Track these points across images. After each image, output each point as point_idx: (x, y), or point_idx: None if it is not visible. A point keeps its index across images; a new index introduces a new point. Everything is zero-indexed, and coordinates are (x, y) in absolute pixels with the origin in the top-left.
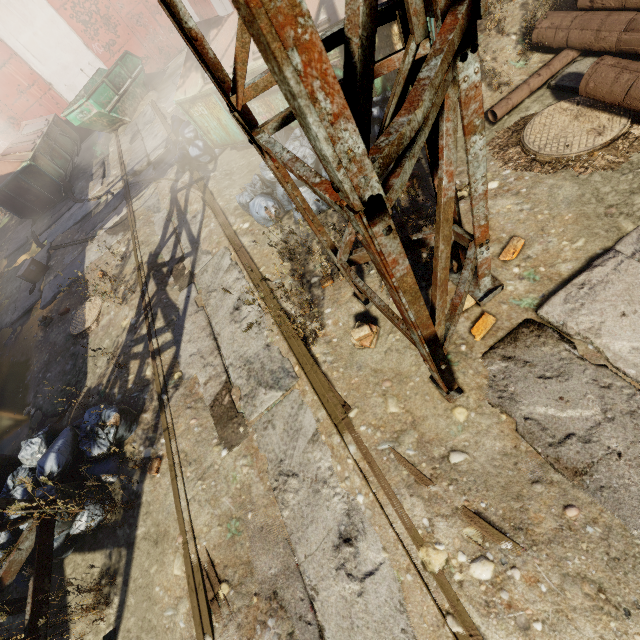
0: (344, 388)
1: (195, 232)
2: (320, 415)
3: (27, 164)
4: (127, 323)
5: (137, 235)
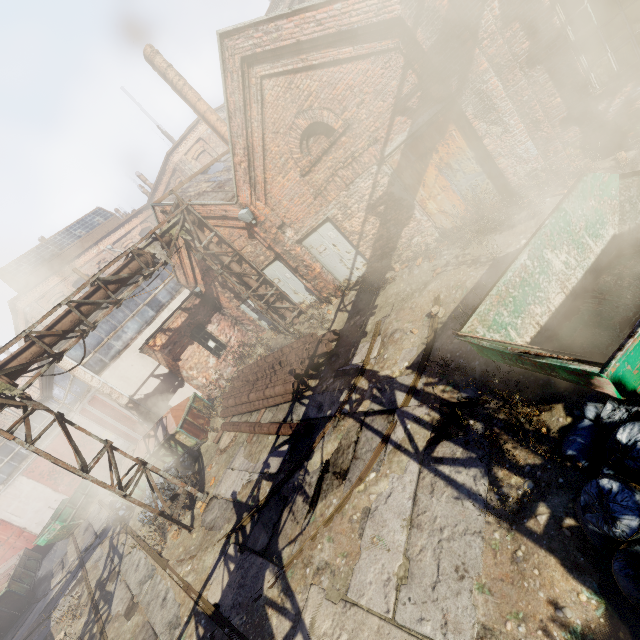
0: (168, 556)
1: (122, 551)
2: (162, 572)
3: (3, 592)
4: (82, 625)
5: (89, 578)
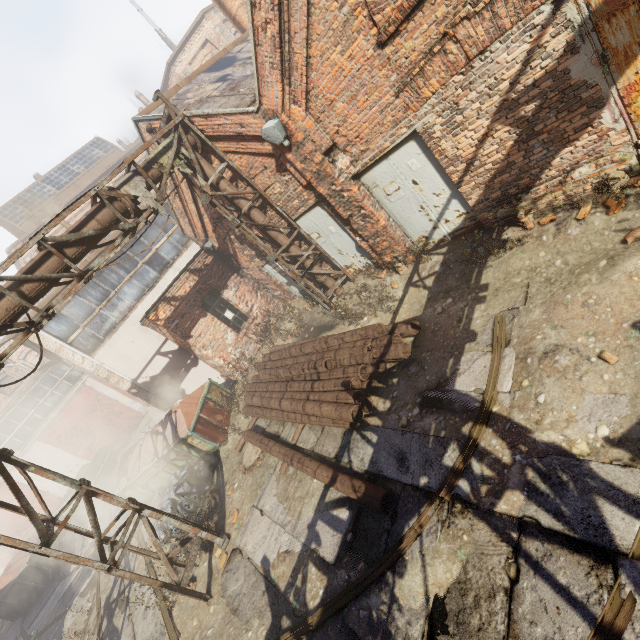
0: (180, 625)
1: (132, 566)
2: None
3: (25, 567)
4: None
5: (100, 587)
